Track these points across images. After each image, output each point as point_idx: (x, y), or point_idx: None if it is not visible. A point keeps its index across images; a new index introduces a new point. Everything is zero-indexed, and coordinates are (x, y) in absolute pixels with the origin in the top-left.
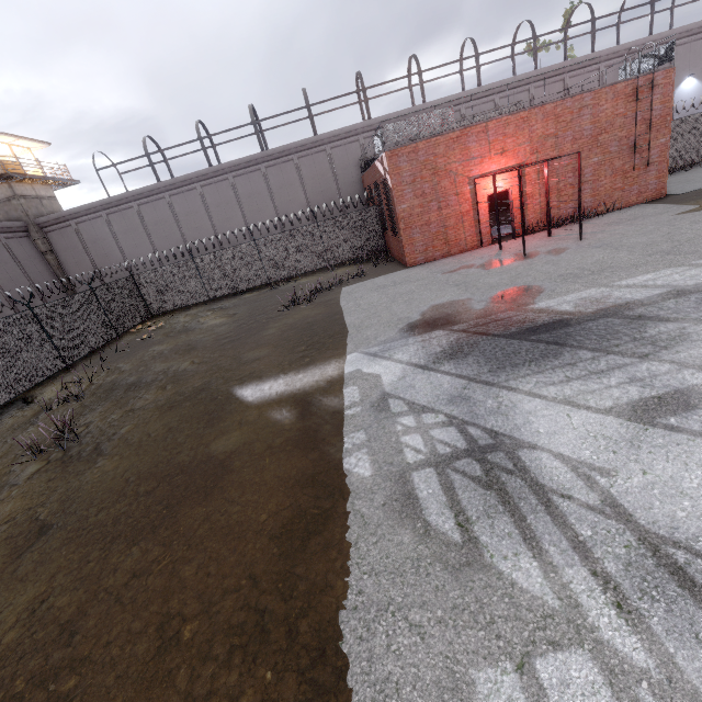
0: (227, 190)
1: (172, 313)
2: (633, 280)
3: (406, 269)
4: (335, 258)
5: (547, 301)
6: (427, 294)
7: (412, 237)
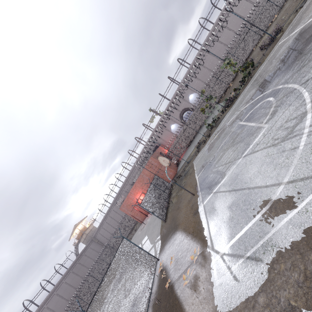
0: None
1: None
2: None
3: (140, 226)
4: None
5: None
6: None
7: (137, 218)
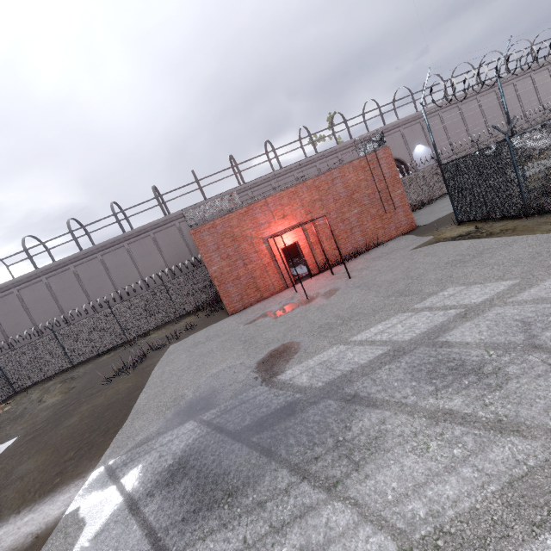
0: (97, 265)
1: (36, 385)
2: (367, 333)
3: (226, 318)
4: (184, 309)
5: (295, 367)
6: (217, 356)
7: (228, 290)
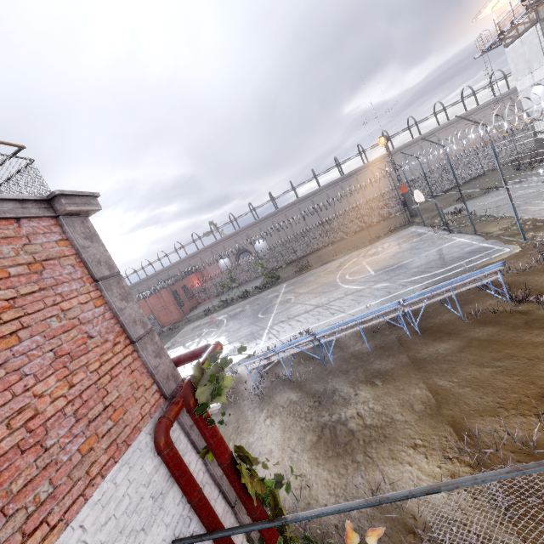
0: None
1: None
2: None
3: None
4: None
5: None
6: None
7: None
